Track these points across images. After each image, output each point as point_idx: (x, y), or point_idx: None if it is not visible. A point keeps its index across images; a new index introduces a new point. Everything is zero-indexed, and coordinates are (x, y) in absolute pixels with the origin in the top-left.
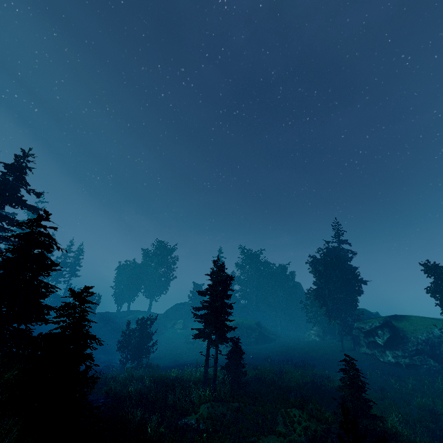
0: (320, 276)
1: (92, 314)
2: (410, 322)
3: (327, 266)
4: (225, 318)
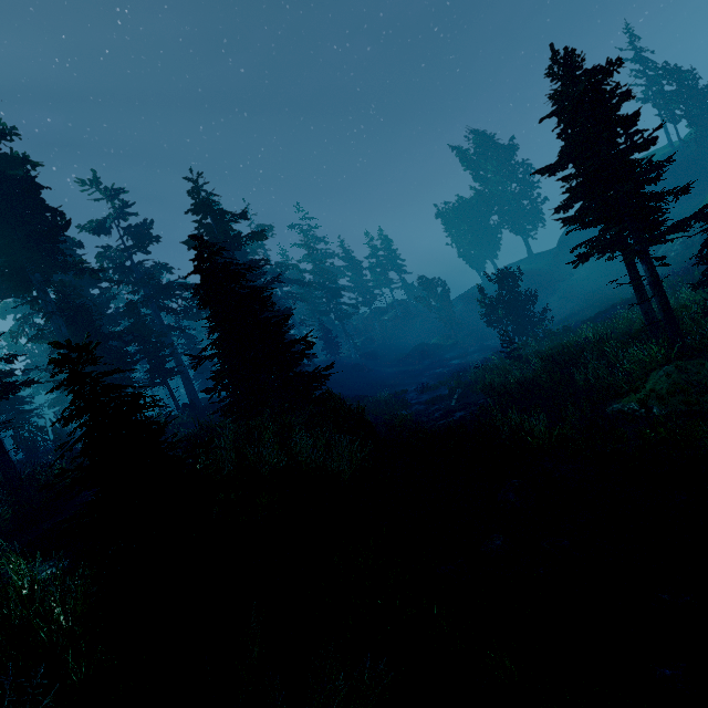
0: None
1: (447, 302)
2: None
3: None
4: (640, 182)
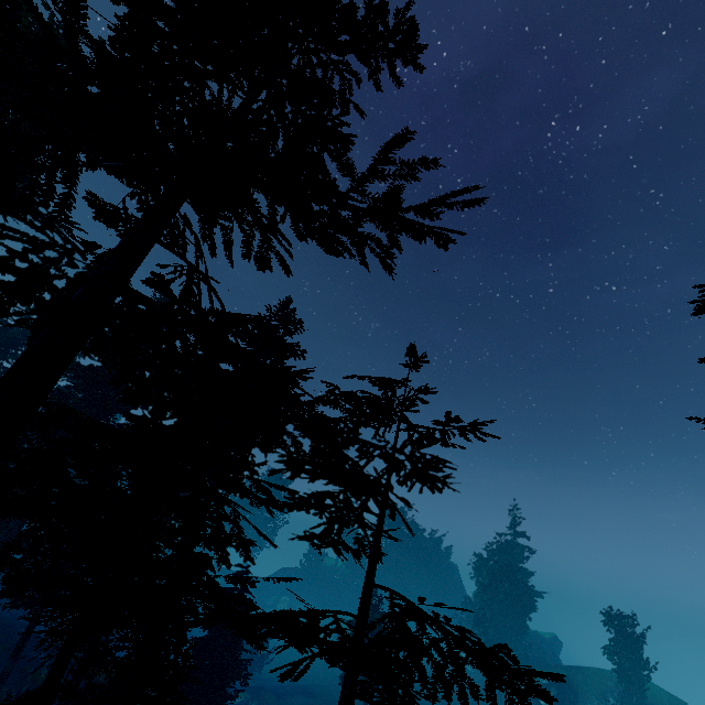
0: (483, 588)
1: None
2: (584, 678)
3: (494, 576)
4: None
